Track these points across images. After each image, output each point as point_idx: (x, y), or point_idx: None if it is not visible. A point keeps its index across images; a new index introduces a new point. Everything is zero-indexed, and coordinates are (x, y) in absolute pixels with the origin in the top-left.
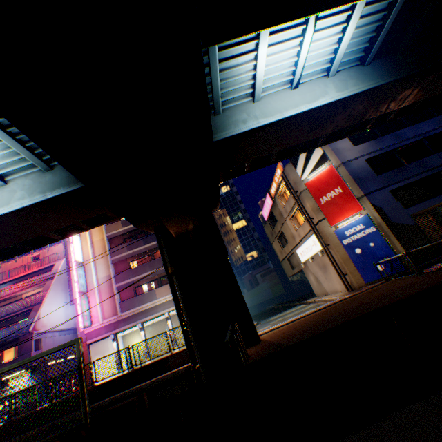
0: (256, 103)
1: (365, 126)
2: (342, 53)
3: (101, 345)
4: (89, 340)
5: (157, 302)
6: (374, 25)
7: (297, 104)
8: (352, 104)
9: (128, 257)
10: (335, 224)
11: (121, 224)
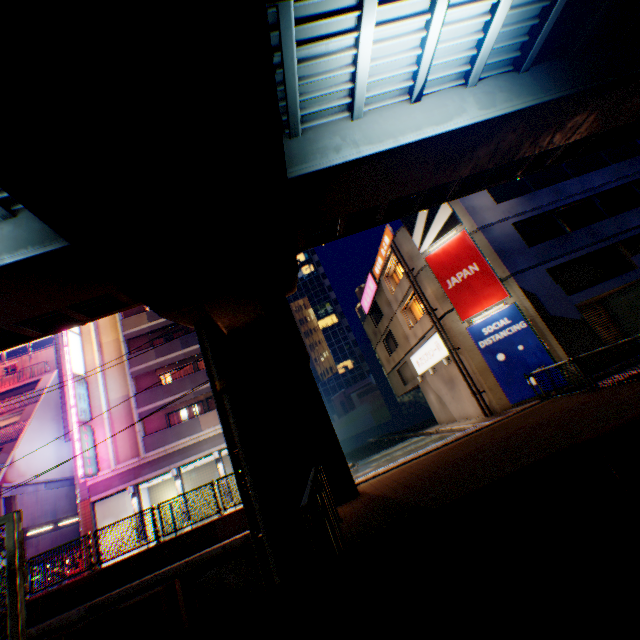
0: (356, 122)
1: (515, 172)
2: (490, 48)
3: (115, 503)
4: (94, 495)
5: (201, 435)
6: (538, 5)
7: (419, 126)
8: (501, 131)
9: (157, 367)
10: (469, 318)
11: (147, 316)
